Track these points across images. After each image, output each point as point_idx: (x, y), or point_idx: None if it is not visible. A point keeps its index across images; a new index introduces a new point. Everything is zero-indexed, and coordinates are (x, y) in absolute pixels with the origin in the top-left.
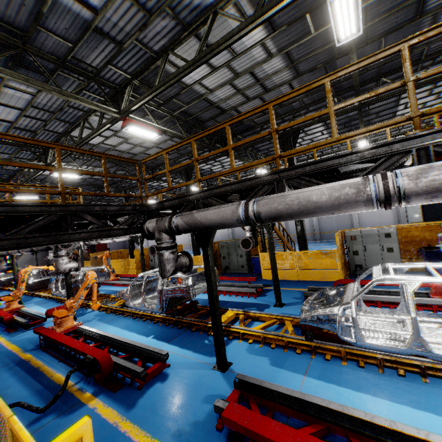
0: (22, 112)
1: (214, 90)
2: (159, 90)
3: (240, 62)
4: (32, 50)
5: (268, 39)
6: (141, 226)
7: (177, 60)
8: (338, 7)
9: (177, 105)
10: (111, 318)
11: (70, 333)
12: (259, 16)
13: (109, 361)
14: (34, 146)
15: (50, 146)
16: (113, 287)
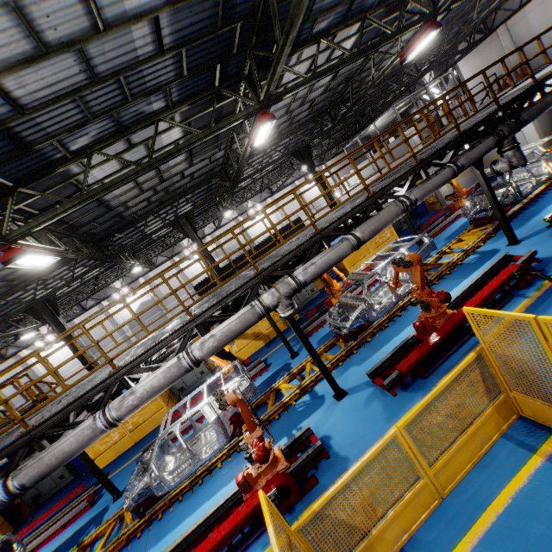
0: None
1: None
2: None
3: None
4: None
5: None
6: None
7: None
8: (22, 263)
9: None
10: None
11: None
12: None
13: None
14: None
15: None
16: None
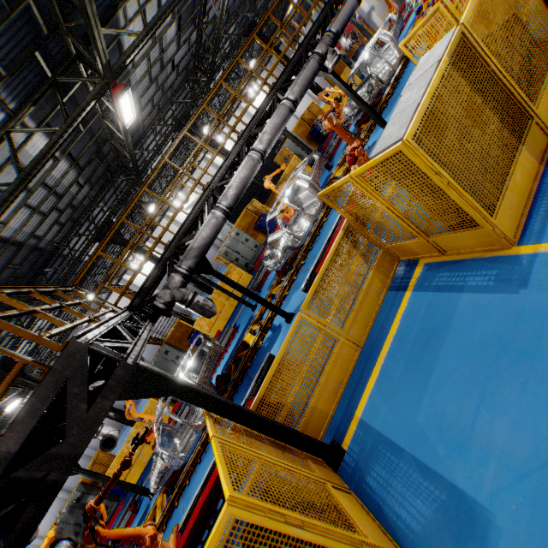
0: None
1: (9, 220)
2: None
3: None
4: None
5: None
6: (156, 309)
7: None
8: (123, 103)
9: None
10: (179, 510)
11: None
12: (71, 121)
13: None
14: None
15: (27, 290)
16: None
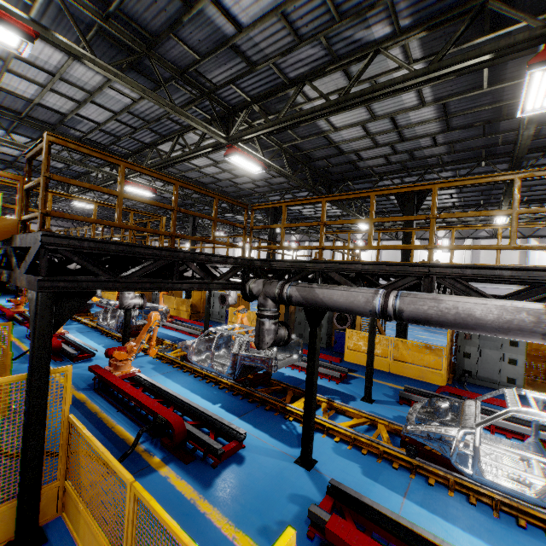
0: (114, 116)
1: (340, 128)
2: (284, 124)
3: (383, 105)
4: (154, 56)
5: (427, 86)
6: (243, 284)
7: (311, 91)
8: (537, 78)
9: (290, 137)
10: (168, 369)
11: (125, 379)
12: (434, 68)
13: (182, 427)
14: (111, 151)
15: (170, 181)
16: (164, 330)
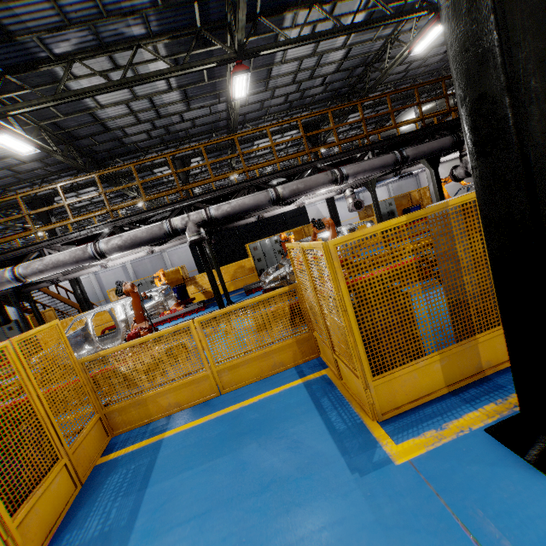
0: None
1: None
2: None
3: None
4: None
5: None
6: None
7: None
8: None
9: None
10: None
11: None
12: None
13: None
14: None
15: None
16: None
